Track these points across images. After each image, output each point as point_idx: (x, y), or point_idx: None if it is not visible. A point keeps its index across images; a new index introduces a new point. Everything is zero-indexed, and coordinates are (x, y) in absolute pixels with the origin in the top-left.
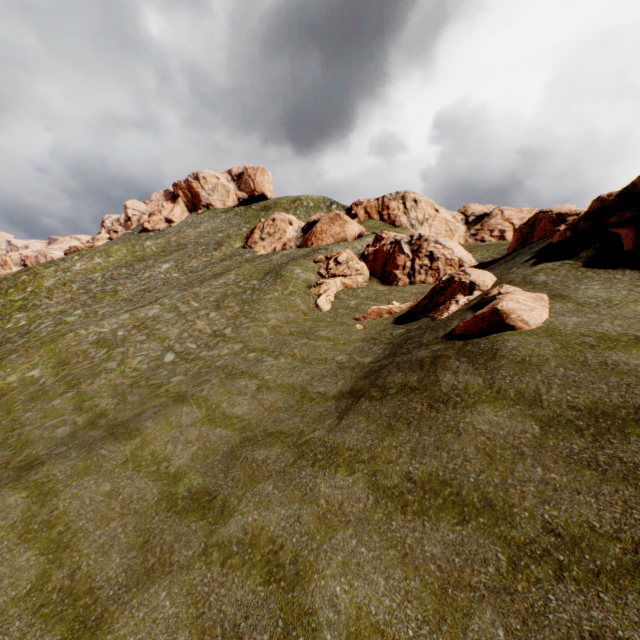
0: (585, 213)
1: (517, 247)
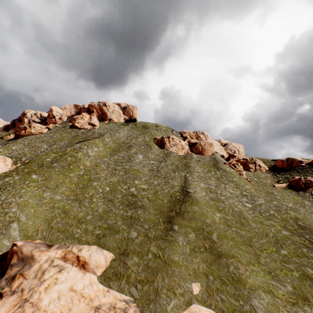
0: None
1: (287, 167)
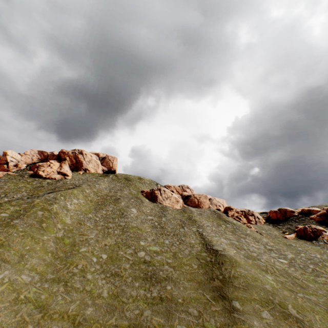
0: (321, 214)
1: (282, 217)
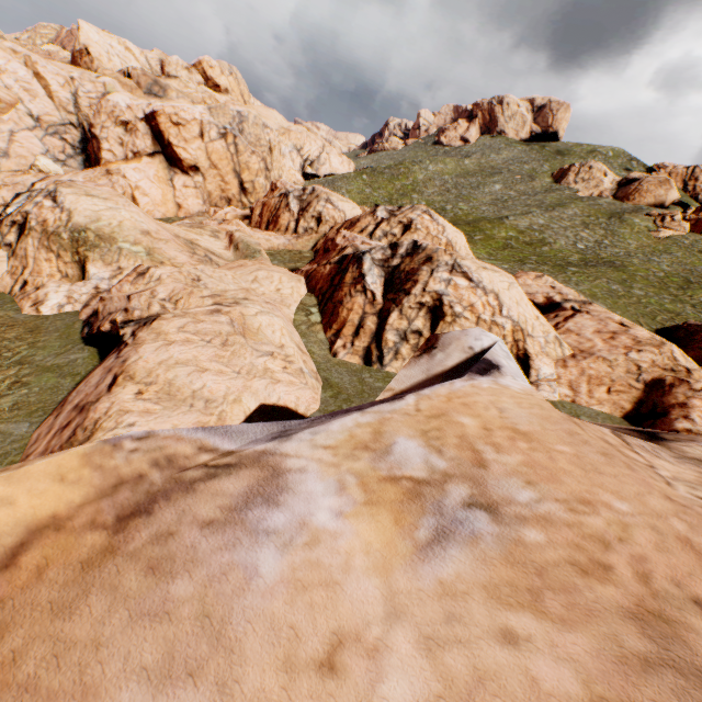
0: None
1: None
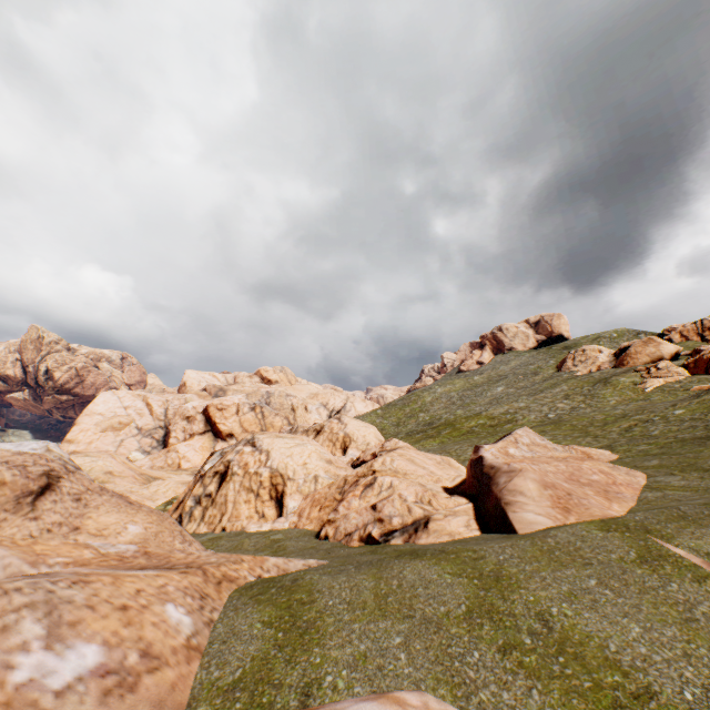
0: None
1: None
